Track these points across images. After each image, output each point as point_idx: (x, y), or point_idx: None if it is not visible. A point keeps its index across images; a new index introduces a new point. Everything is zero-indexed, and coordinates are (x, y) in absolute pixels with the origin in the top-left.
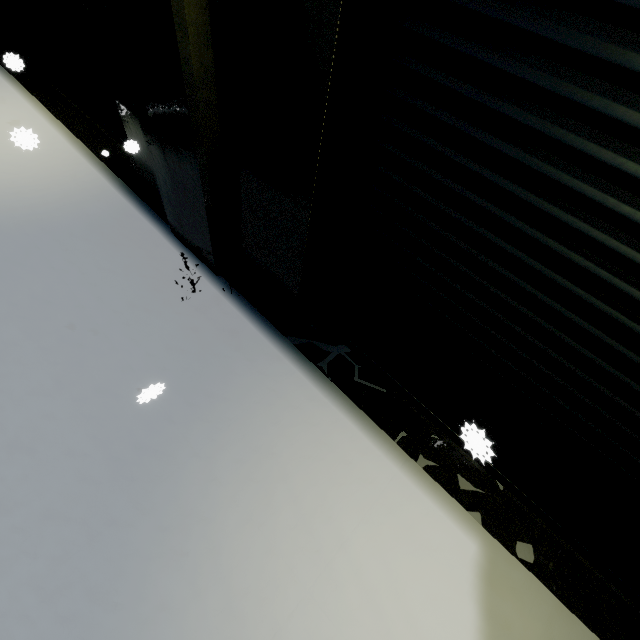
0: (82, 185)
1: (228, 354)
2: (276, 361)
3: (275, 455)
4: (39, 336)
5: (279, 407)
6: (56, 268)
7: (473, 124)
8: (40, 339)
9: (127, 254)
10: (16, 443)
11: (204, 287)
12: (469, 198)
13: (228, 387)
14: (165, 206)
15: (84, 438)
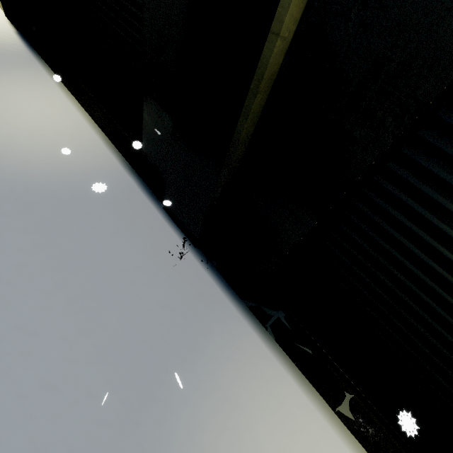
0: (100, 162)
1: (205, 314)
2: (238, 322)
3: (241, 405)
4: (67, 287)
5: (242, 363)
6: (80, 229)
7: (448, 225)
8: (67, 289)
9: (132, 223)
10: (47, 384)
11: (186, 256)
12: (428, 263)
13: (206, 343)
14: (166, 193)
15: (101, 382)
